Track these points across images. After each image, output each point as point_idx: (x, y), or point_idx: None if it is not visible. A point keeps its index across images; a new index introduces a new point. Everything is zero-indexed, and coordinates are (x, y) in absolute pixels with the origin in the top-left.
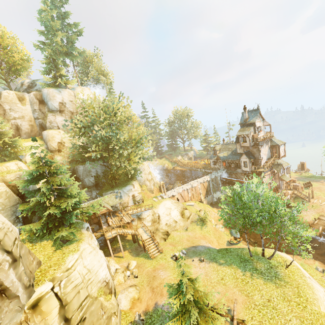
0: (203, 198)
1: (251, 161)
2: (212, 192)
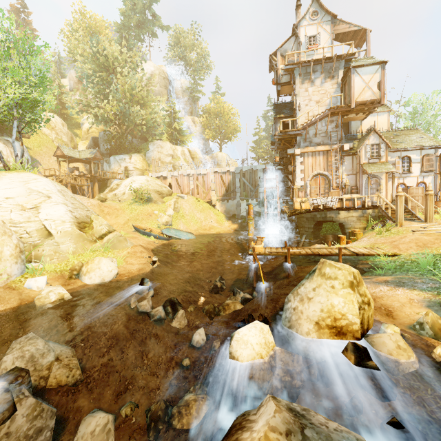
0: (215, 199)
1: (277, 117)
2: (238, 195)
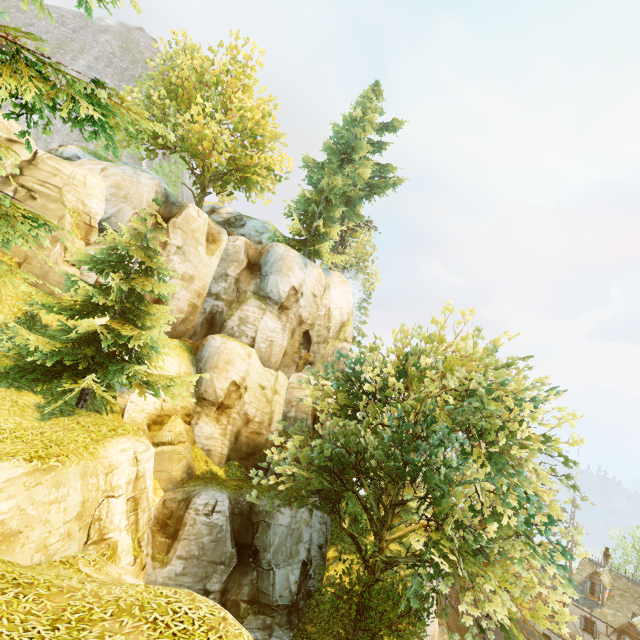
0: None
1: None
2: None
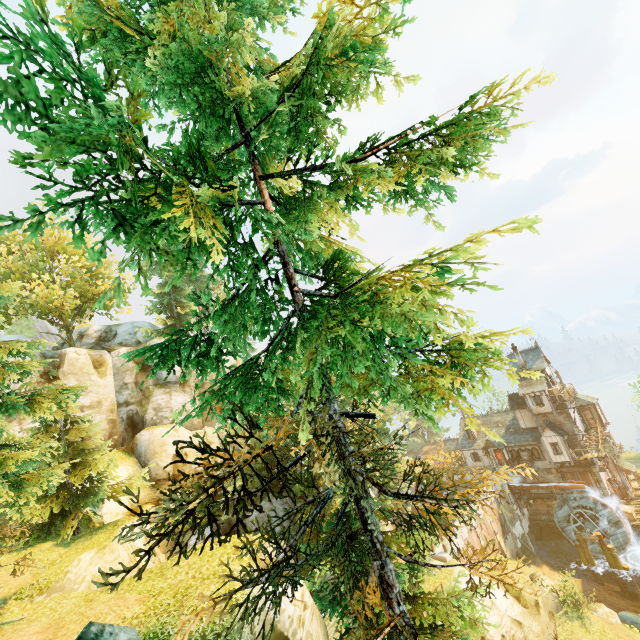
0: (504, 545)
1: (567, 439)
2: (508, 524)
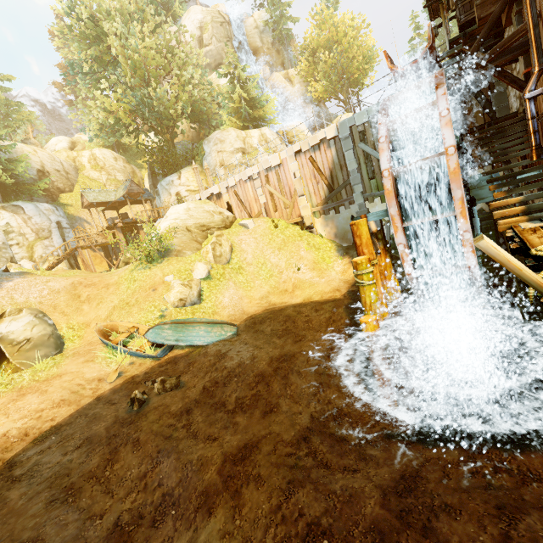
0: (309, 214)
1: None
2: (357, 192)
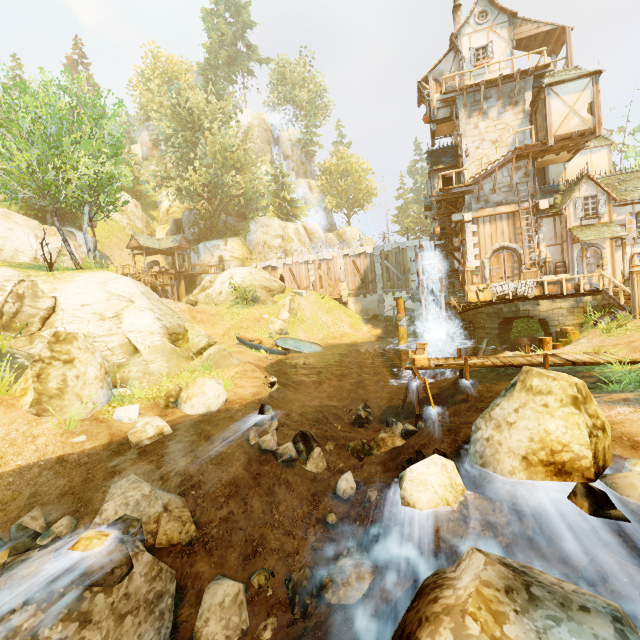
0: (346, 295)
1: (434, 170)
2: (379, 287)
